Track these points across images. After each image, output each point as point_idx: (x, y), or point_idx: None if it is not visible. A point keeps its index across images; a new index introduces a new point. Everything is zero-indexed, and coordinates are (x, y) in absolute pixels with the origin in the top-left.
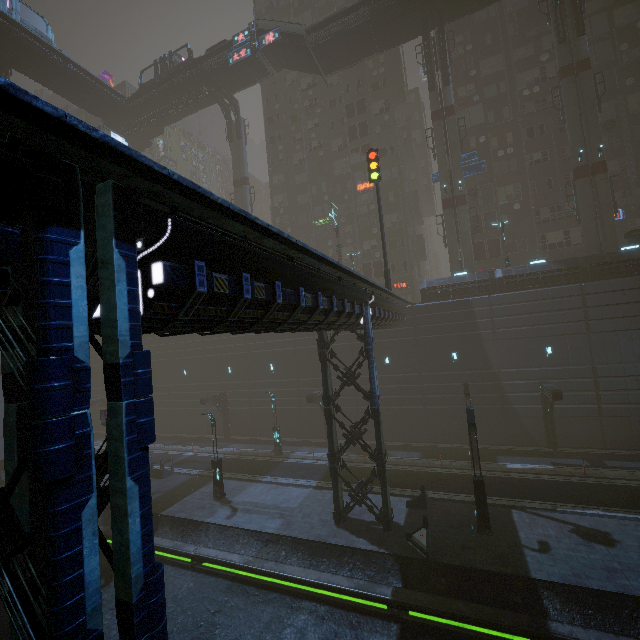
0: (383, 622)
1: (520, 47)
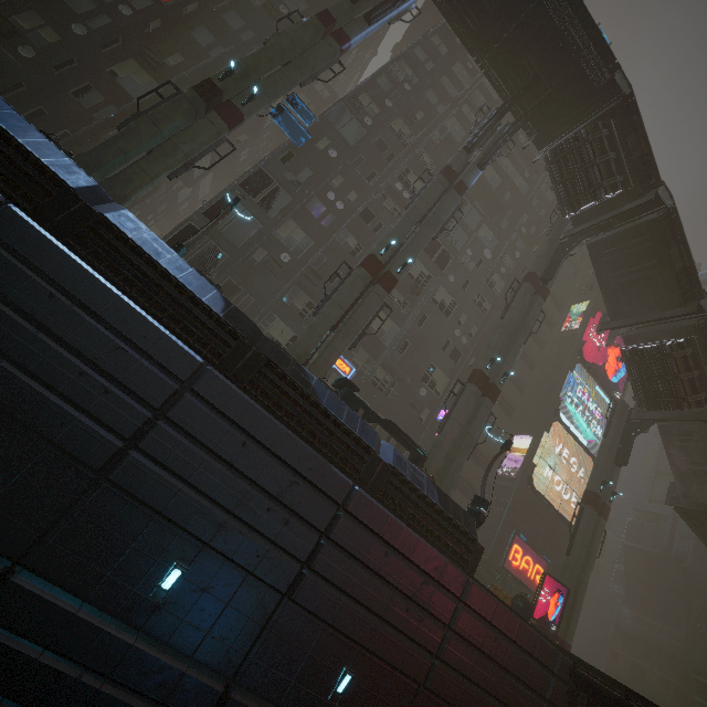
0: None
1: (429, 155)
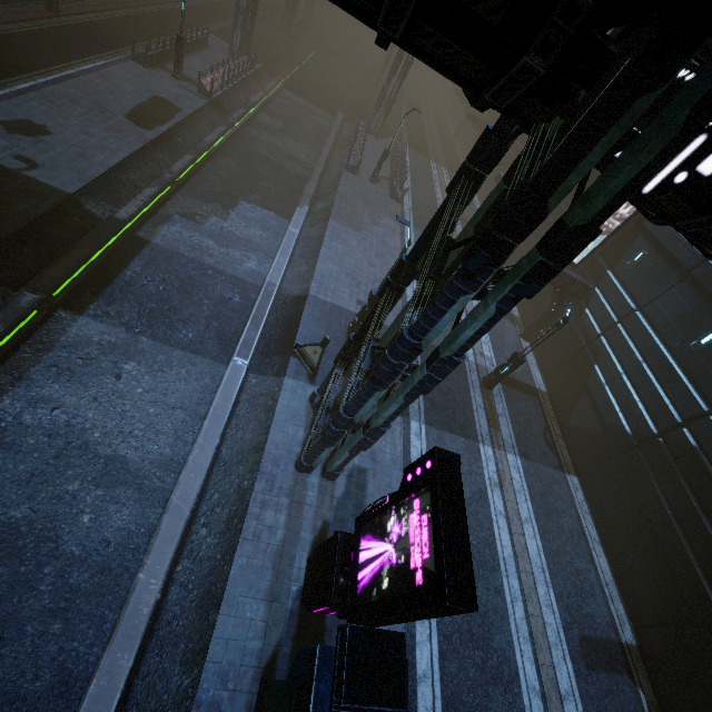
0: (52, 321)
1: None
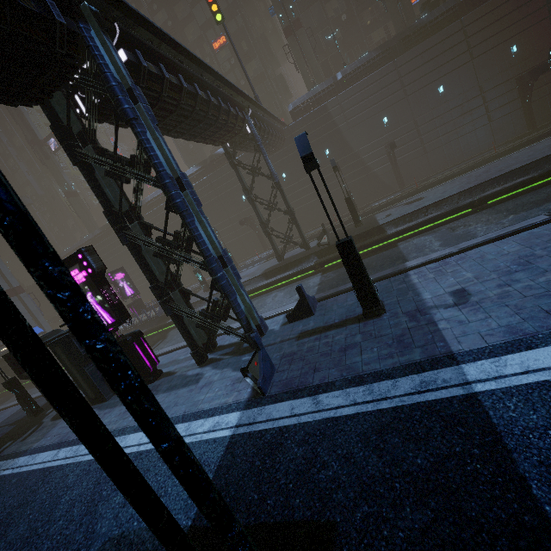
0: (313, 276)
1: None
